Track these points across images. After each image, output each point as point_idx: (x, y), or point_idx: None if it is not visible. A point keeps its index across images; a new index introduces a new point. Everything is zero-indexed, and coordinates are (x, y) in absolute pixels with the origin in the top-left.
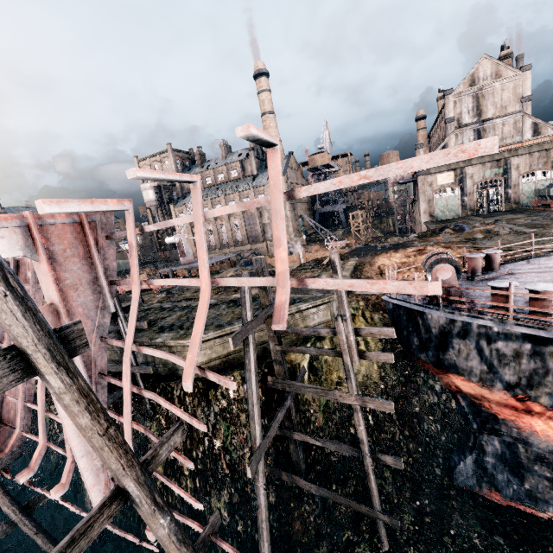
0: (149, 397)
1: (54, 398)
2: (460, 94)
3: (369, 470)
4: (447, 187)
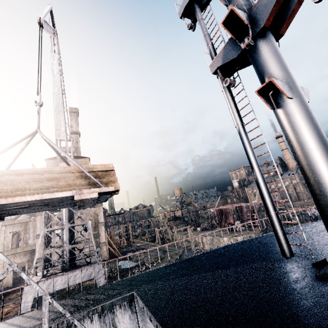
0: None
1: None
2: None
3: None
4: None
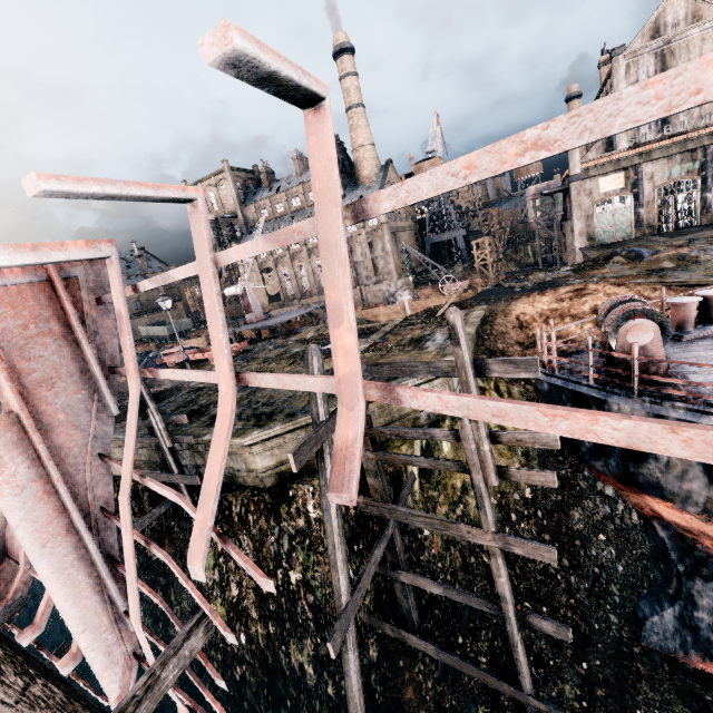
0: (160, 557)
1: (28, 554)
2: (637, 53)
3: (515, 638)
4: (613, 195)
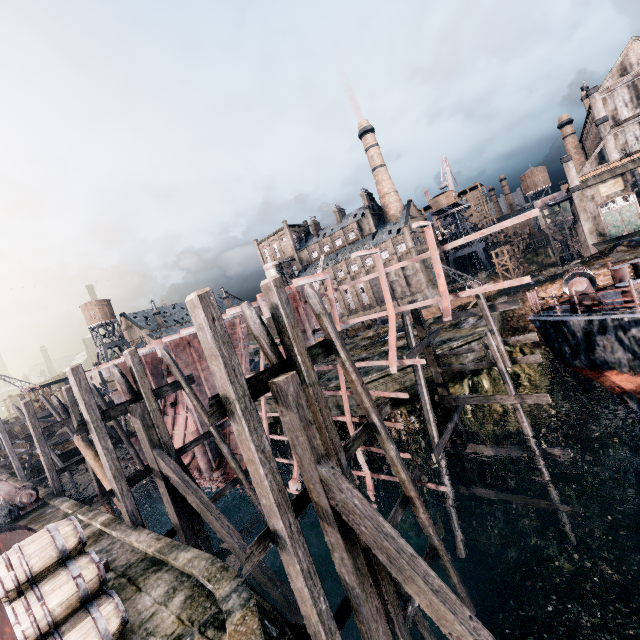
0: None
1: None
2: (610, 89)
3: (540, 463)
4: (615, 196)
